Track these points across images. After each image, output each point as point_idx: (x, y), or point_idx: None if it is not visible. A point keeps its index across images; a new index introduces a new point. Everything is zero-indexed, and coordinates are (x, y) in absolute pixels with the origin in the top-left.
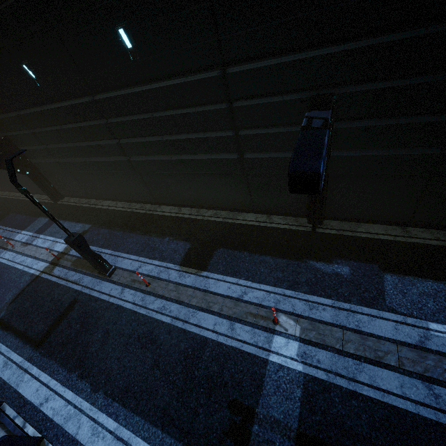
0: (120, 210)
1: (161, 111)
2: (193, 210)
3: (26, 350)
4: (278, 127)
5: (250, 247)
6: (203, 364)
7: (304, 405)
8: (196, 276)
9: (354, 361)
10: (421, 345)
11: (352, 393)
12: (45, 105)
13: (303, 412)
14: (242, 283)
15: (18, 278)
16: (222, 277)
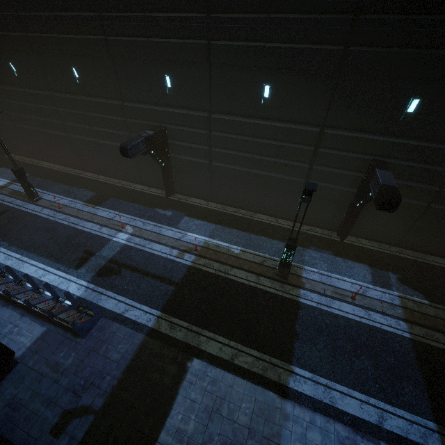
0: (56, 170)
1: (91, 113)
2: (107, 178)
3: None
4: None
5: (130, 199)
6: (78, 239)
7: (118, 252)
8: (92, 208)
9: (149, 242)
10: (179, 239)
11: (141, 250)
12: (17, 87)
13: (117, 254)
14: (116, 213)
15: None
16: (107, 210)
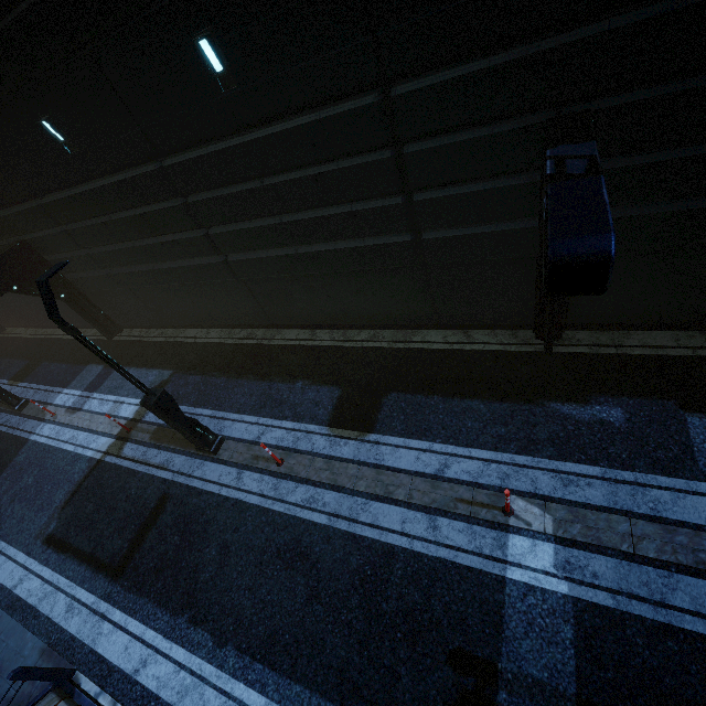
0: (216, 343)
1: (276, 175)
2: (336, 333)
3: (100, 582)
4: (483, 182)
5: (442, 387)
6: (394, 590)
7: (581, 653)
8: (359, 442)
9: (658, 571)
10: None
11: (666, 628)
12: (82, 184)
13: (582, 665)
14: (439, 450)
15: (69, 466)
16: (403, 441)
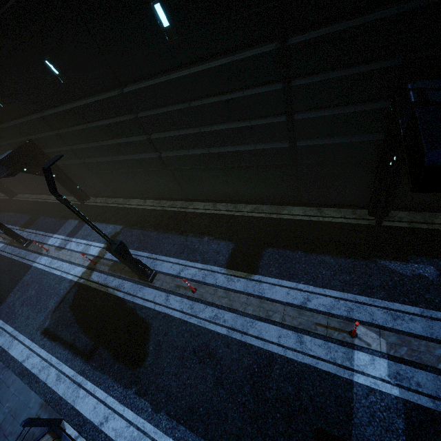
0: (150, 209)
1: (199, 99)
2: (229, 206)
3: (77, 362)
4: (346, 107)
5: (304, 246)
6: (274, 383)
7: (411, 439)
8: (247, 280)
9: None
10: None
11: None
12: (69, 103)
13: None
14: (303, 288)
15: (57, 284)
16: (277, 281)
